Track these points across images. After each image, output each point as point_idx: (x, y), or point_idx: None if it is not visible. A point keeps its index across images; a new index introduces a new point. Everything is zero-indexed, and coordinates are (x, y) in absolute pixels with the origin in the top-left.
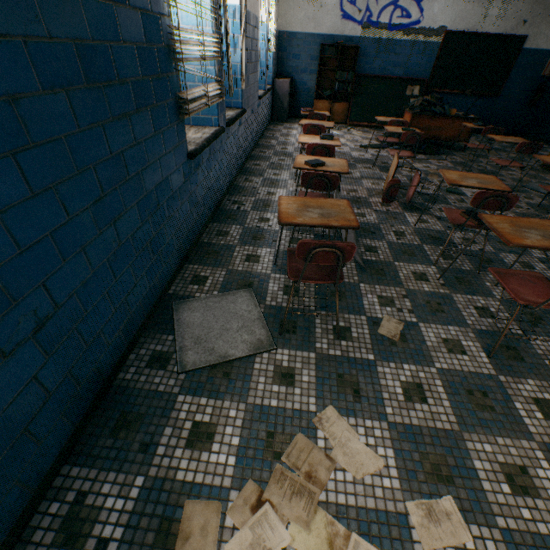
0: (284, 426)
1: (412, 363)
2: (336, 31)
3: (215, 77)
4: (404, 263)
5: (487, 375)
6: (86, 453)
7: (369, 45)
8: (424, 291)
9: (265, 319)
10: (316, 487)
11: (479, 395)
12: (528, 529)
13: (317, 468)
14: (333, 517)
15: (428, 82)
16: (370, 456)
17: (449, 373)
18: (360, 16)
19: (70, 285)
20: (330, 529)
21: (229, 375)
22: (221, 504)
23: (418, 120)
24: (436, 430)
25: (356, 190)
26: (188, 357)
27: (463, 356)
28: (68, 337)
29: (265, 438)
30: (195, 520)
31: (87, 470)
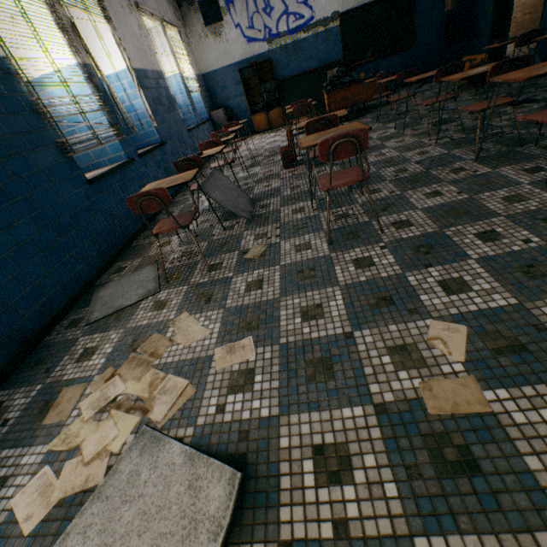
0: (147, 333)
1: (263, 268)
2: (247, 55)
3: (105, 123)
4: (289, 206)
5: (322, 256)
6: (11, 383)
7: (279, 54)
8: (297, 219)
9: (159, 277)
10: (154, 358)
11: (307, 272)
12: (304, 339)
13: (160, 348)
14: (159, 371)
15: (343, 61)
16: (202, 331)
17: (290, 265)
18: (262, 35)
19: None
20: (154, 377)
21: (120, 317)
22: (86, 384)
23: (334, 95)
24: (262, 302)
25: (272, 170)
26: (94, 315)
27: (308, 251)
28: None
29: (131, 343)
30: (67, 396)
31: (9, 391)
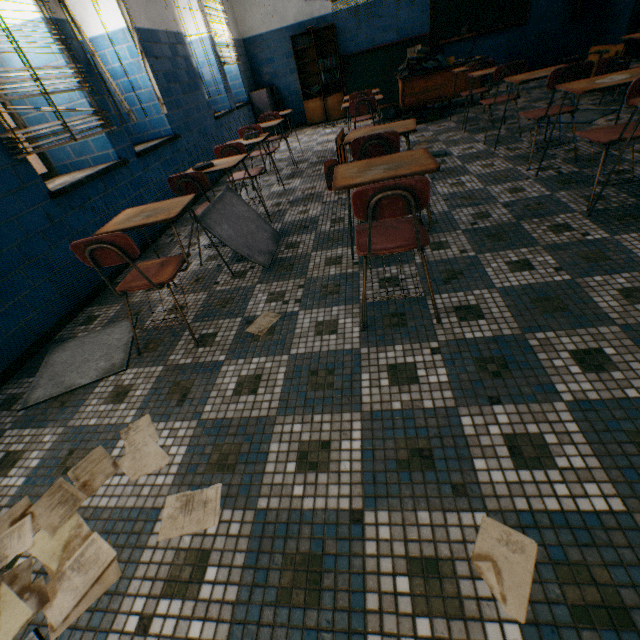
0: (90, 442)
1: (266, 356)
2: (304, 16)
3: (84, 109)
4: (323, 251)
5: (348, 350)
6: None
7: (346, 19)
8: (329, 276)
9: (132, 343)
10: (85, 494)
11: (323, 374)
12: (292, 507)
13: (97, 477)
14: (84, 520)
15: (430, 36)
16: (159, 457)
17: (303, 357)
18: None
19: None
20: (75, 532)
21: (67, 404)
22: None
23: (412, 85)
24: (250, 419)
25: (315, 186)
26: (36, 394)
27: (331, 335)
28: None
29: (65, 457)
30: None
31: None
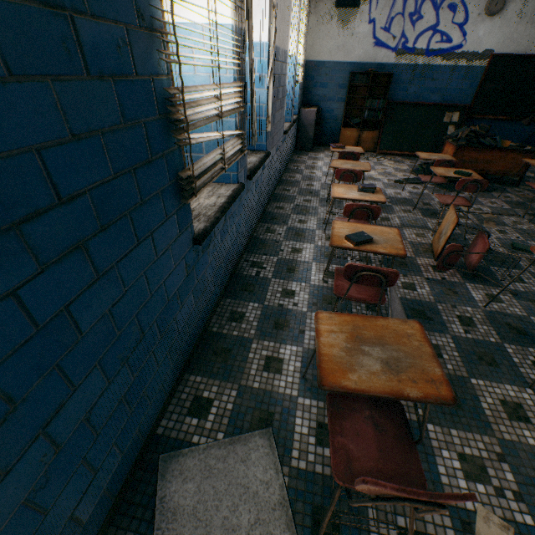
0: None
1: None
2: (367, 58)
3: (235, 132)
4: (484, 380)
5: None
6: None
7: (403, 72)
8: (529, 446)
9: (290, 503)
10: None
11: None
12: None
13: None
14: None
15: (469, 107)
16: None
17: None
18: (394, 43)
19: None
20: None
21: None
22: None
23: (463, 153)
24: None
25: None
26: None
27: None
28: None
29: None
30: None
31: None
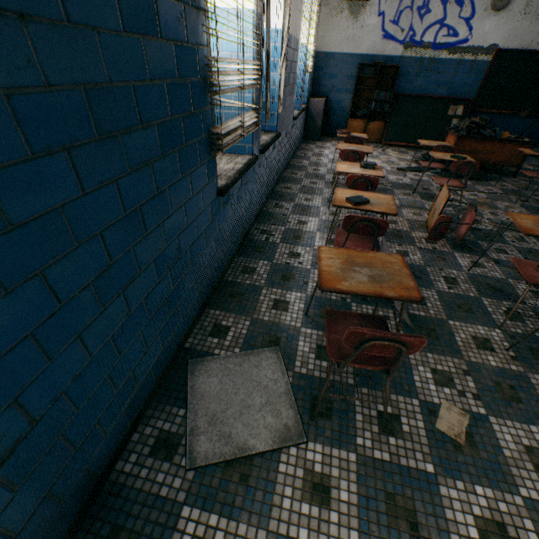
0: None
1: (487, 485)
2: (376, 51)
3: (252, 105)
4: (460, 322)
5: None
6: None
7: (410, 65)
8: (491, 366)
9: (293, 393)
10: None
11: None
12: None
13: None
14: None
15: (473, 101)
16: None
17: None
18: (402, 36)
19: (56, 386)
20: None
21: (248, 479)
22: None
23: (464, 143)
24: None
25: (395, 221)
26: (200, 444)
27: None
28: (49, 451)
29: None
30: None
31: None
